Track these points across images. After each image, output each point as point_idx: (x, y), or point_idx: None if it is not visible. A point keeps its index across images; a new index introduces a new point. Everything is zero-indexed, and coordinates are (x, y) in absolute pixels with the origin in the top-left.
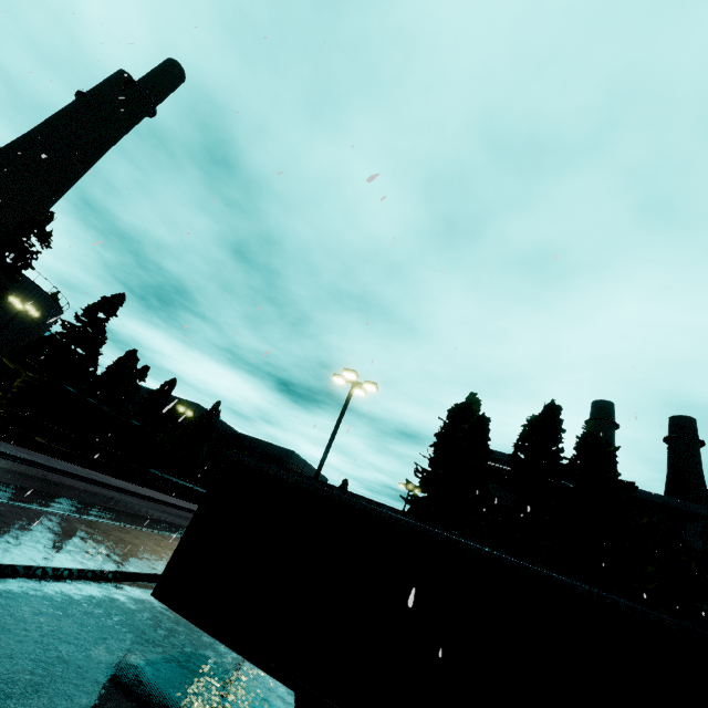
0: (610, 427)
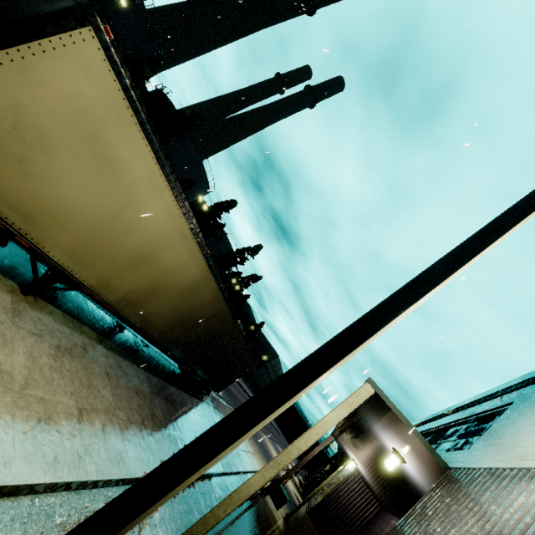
0: None
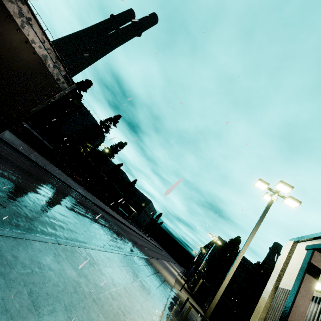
0: (277, 254)
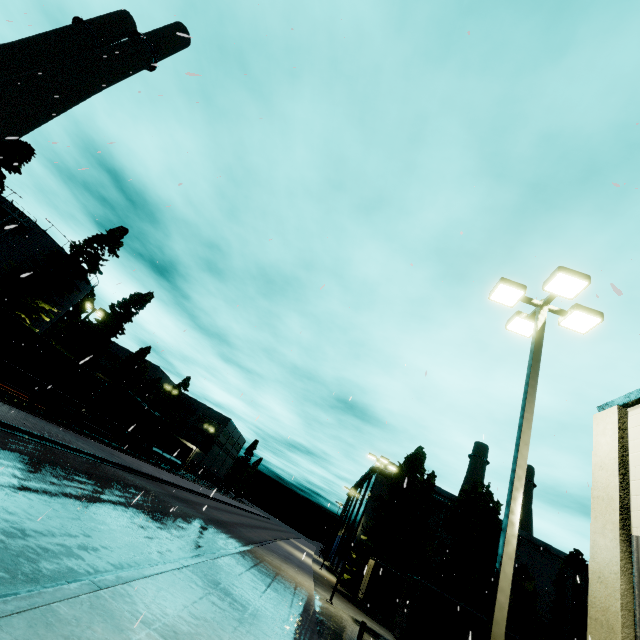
0: (484, 464)
